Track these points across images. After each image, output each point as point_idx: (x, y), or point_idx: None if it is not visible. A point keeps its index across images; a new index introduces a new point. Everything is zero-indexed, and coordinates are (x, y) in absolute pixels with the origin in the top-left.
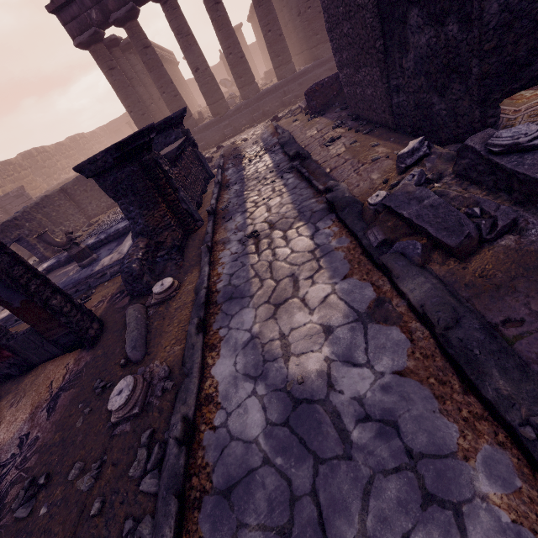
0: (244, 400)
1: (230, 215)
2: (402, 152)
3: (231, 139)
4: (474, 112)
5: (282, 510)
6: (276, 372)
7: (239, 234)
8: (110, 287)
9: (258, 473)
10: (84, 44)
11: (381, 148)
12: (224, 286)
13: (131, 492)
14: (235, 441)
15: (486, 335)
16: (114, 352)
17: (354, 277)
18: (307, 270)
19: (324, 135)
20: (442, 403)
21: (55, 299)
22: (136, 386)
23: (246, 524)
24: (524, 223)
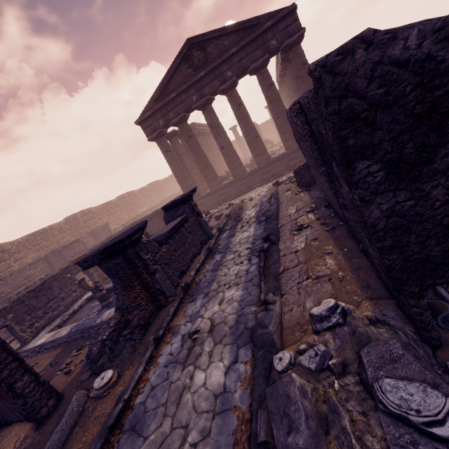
0: None
1: (196, 294)
2: (313, 311)
3: (244, 194)
4: None
5: None
6: None
7: (187, 327)
8: None
9: None
10: (153, 139)
11: (331, 259)
12: (140, 402)
13: None
14: None
15: None
16: (41, 448)
17: None
18: (198, 428)
19: (298, 218)
20: None
21: (22, 380)
22: None
23: None
24: None
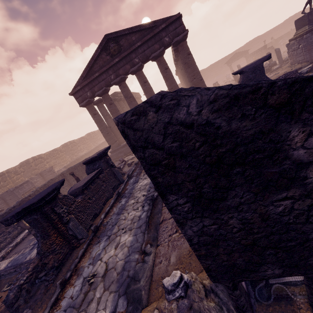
0: None
1: (102, 236)
2: (164, 282)
3: None
4: None
5: None
6: None
7: (89, 270)
8: None
9: None
10: (83, 105)
11: None
12: None
13: None
14: None
15: None
16: None
17: None
18: None
19: None
20: None
21: None
22: None
23: None
24: None
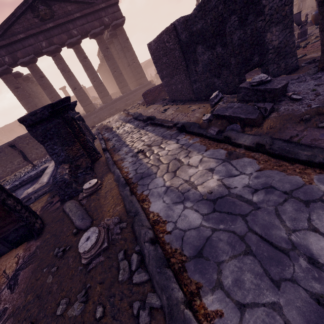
0: (181, 213)
1: (118, 149)
2: (211, 97)
3: (99, 123)
4: (235, 80)
5: (239, 245)
6: (193, 195)
7: (130, 154)
8: (37, 205)
9: (213, 237)
10: None
11: (193, 107)
12: (133, 175)
13: (126, 289)
14: (188, 231)
15: (287, 143)
16: (62, 231)
17: (210, 149)
18: (183, 154)
19: (159, 109)
20: (285, 172)
21: (9, 200)
22: (100, 231)
23: (222, 262)
24: (276, 106)
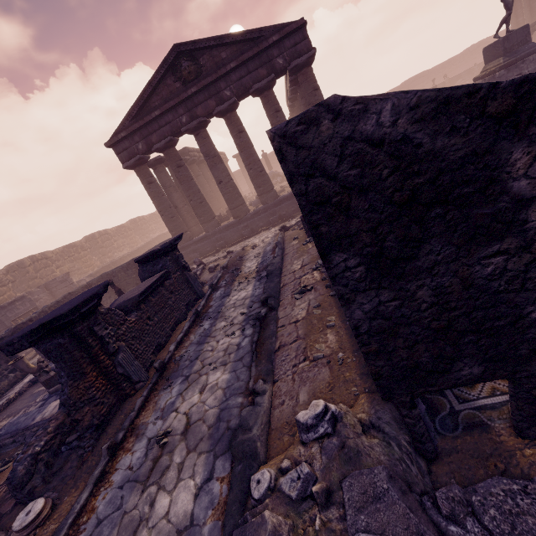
0: None
1: (174, 378)
2: (299, 417)
3: (247, 240)
4: None
5: None
6: None
7: (157, 426)
8: None
9: None
10: (130, 166)
11: (332, 335)
12: None
13: None
14: None
15: None
16: None
17: None
18: None
19: (302, 277)
20: None
21: None
22: None
23: None
24: None
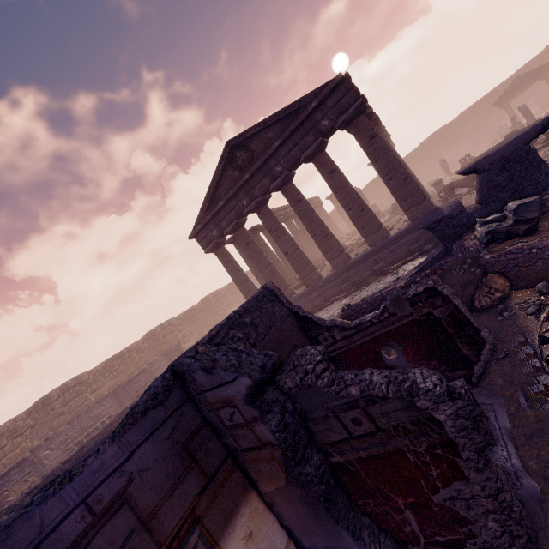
0: None
1: None
2: None
3: (318, 312)
4: None
5: None
6: None
7: None
8: None
9: None
10: (210, 251)
11: None
12: None
13: None
14: None
15: None
16: None
17: None
18: None
19: None
20: None
21: None
22: None
23: None
24: None
